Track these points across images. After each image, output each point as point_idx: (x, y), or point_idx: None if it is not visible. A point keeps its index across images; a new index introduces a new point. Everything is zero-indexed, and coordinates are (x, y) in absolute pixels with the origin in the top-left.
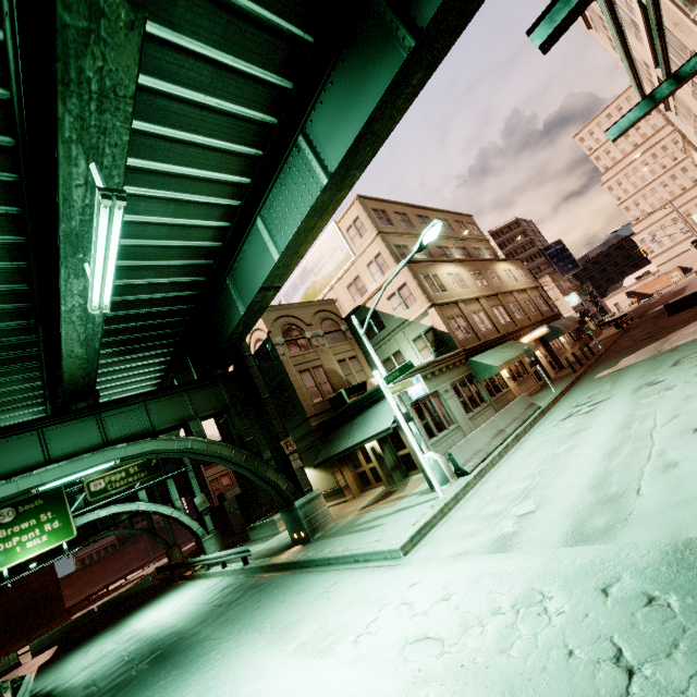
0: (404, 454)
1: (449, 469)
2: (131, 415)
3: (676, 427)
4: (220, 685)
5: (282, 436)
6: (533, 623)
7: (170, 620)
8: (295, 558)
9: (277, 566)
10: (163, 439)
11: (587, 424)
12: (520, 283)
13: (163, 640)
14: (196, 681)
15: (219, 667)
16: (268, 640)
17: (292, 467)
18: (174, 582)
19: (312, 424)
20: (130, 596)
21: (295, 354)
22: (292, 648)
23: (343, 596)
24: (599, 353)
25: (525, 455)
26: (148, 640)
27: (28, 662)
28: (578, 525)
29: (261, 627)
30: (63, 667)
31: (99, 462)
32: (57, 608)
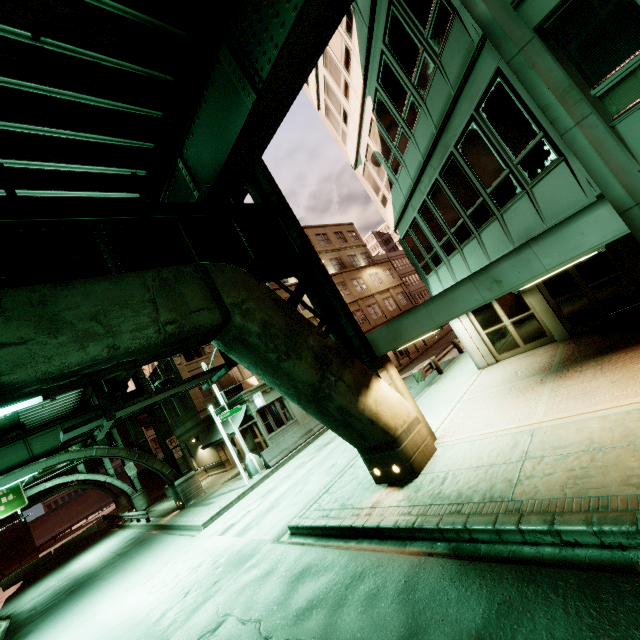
0: (258, 442)
1: (260, 464)
2: (50, 435)
3: (335, 459)
4: (88, 607)
5: (168, 435)
6: (189, 576)
7: (91, 564)
8: (169, 522)
9: (160, 526)
10: (74, 451)
11: (336, 437)
12: (384, 284)
13: (80, 579)
14: (80, 605)
15: (93, 596)
16: (120, 581)
17: (175, 457)
18: (113, 528)
19: (201, 416)
20: (80, 540)
21: (190, 362)
22: (124, 586)
23: (163, 555)
24: (429, 346)
25: (300, 457)
26: (74, 579)
27: (0, 595)
28: (249, 523)
29: (123, 573)
30: (22, 598)
31: (27, 473)
32: (27, 548)
